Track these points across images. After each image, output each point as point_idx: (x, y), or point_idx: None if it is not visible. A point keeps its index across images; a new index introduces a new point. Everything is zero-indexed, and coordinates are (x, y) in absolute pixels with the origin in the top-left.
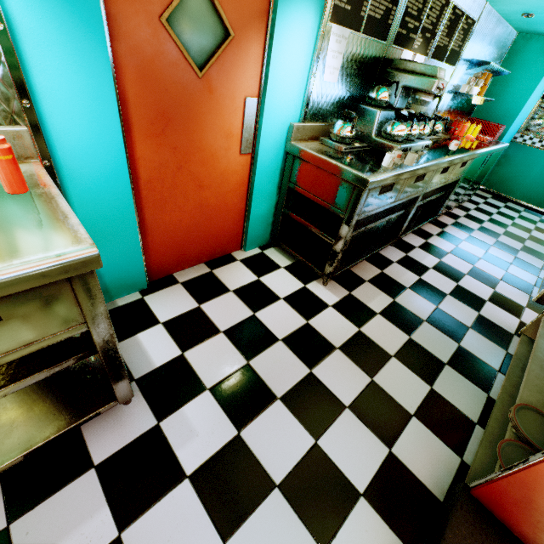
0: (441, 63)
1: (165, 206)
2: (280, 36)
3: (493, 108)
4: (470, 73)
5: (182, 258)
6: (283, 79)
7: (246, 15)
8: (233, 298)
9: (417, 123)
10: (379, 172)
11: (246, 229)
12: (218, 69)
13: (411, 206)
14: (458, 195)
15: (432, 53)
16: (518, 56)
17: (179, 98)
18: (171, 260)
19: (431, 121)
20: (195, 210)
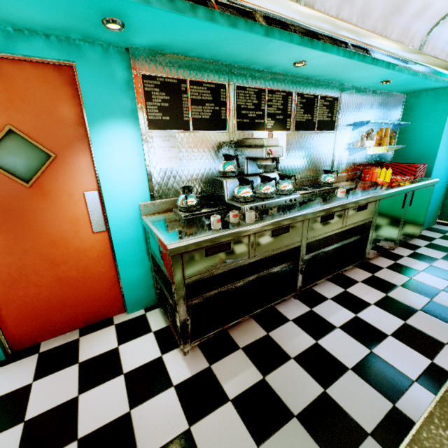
0: (313, 131)
1: (16, 284)
2: (101, 148)
3: (409, 152)
4: (361, 132)
5: (50, 327)
6: (117, 174)
7: (65, 142)
8: (72, 373)
9: (270, 183)
10: (193, 236)
11: (123, 293)
12: (48, 178)
13: (297, 257)
14: (387, 235)
15: (295, 128)
16: (414, 109)
17: (11, 203)
18: (36, 329)
19: (321, 175)
20: (53, 283)
